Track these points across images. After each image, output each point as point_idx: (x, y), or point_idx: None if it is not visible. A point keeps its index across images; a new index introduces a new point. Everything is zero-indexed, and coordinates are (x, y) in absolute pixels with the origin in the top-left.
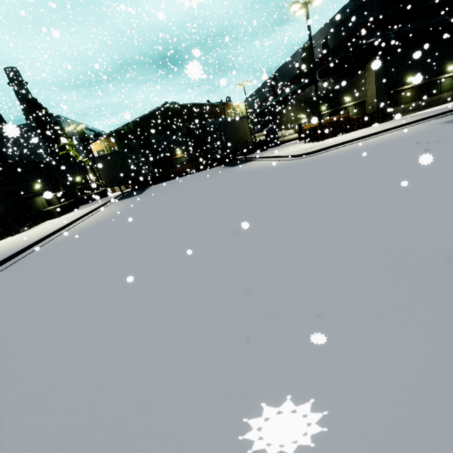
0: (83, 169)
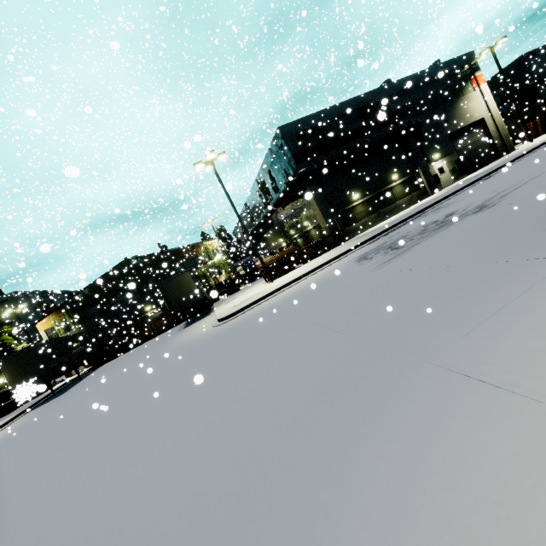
0: None
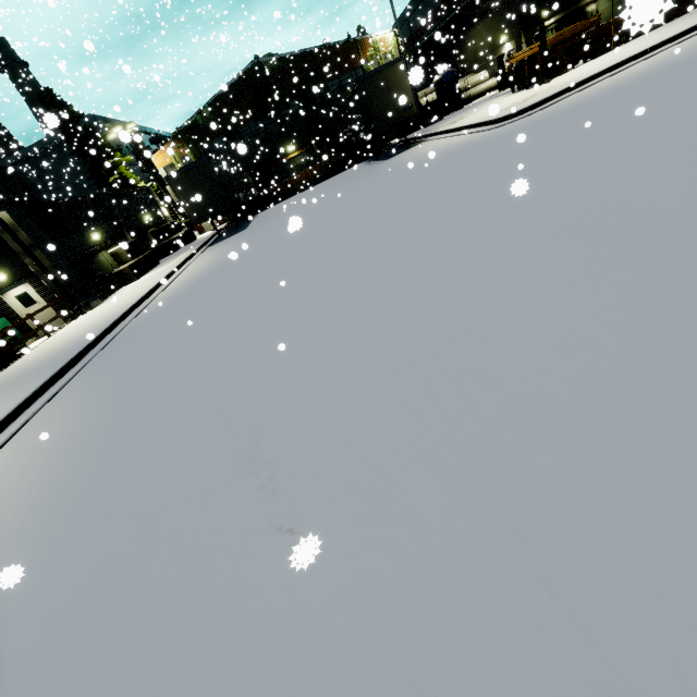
0: (151, 201)
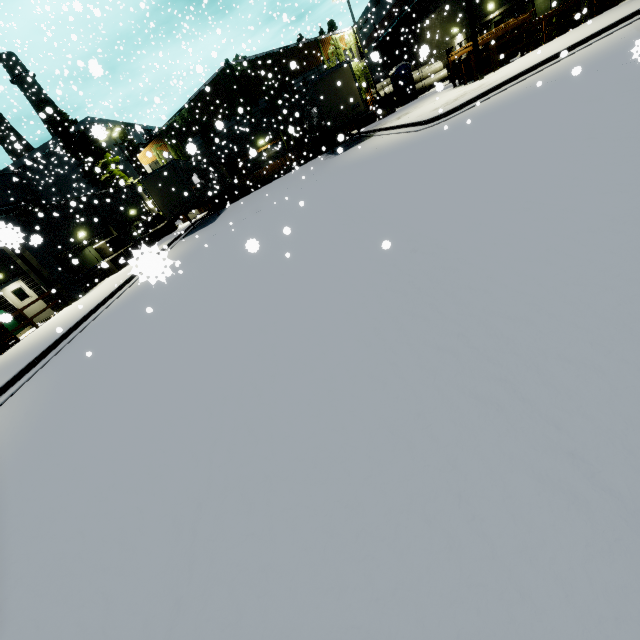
0: (137, 196)
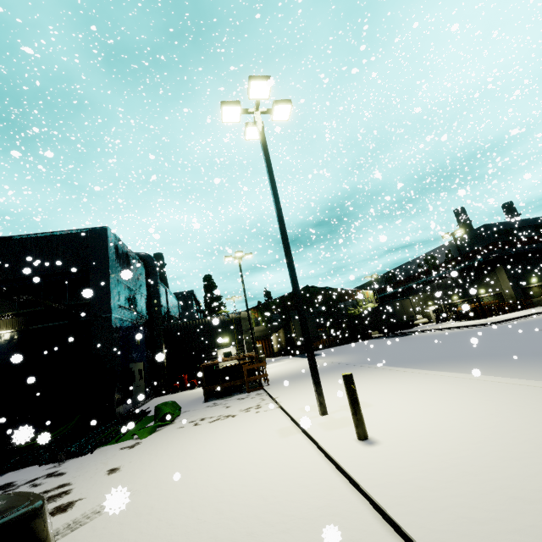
0: None
